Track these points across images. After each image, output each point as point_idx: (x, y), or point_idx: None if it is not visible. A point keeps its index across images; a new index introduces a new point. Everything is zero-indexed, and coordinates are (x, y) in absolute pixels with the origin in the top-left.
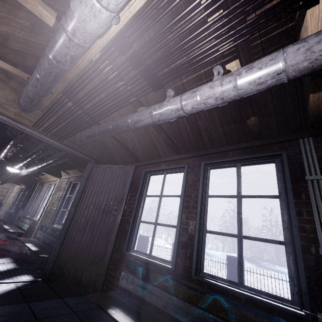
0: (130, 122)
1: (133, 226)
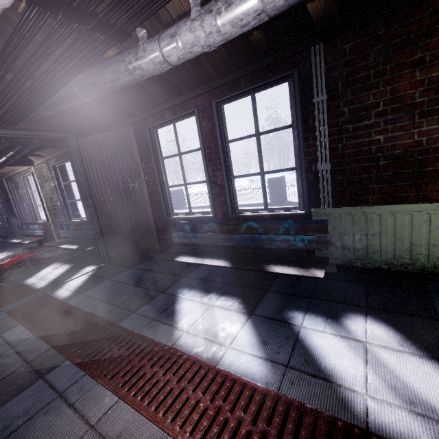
0: (103, 84)
1: (163, 194)
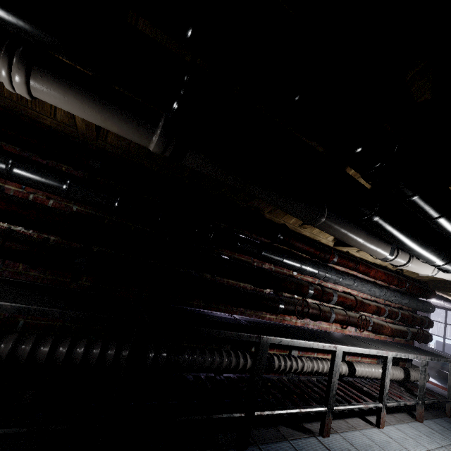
0: None
1: None
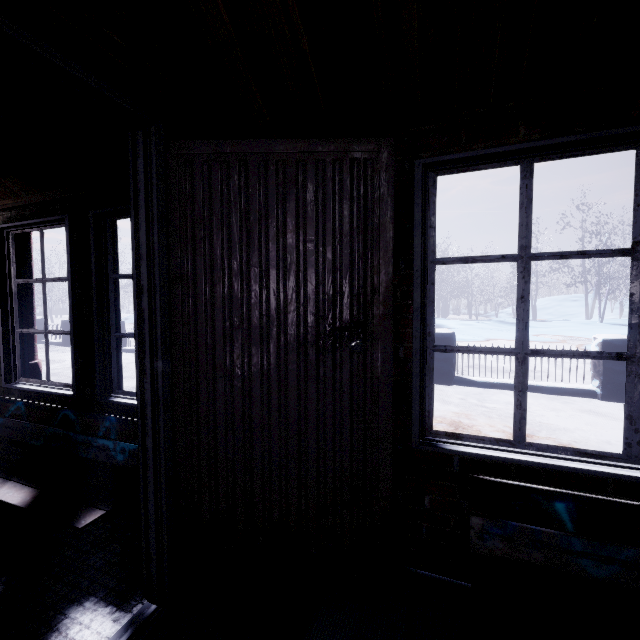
0: None
1: (420, 368)
